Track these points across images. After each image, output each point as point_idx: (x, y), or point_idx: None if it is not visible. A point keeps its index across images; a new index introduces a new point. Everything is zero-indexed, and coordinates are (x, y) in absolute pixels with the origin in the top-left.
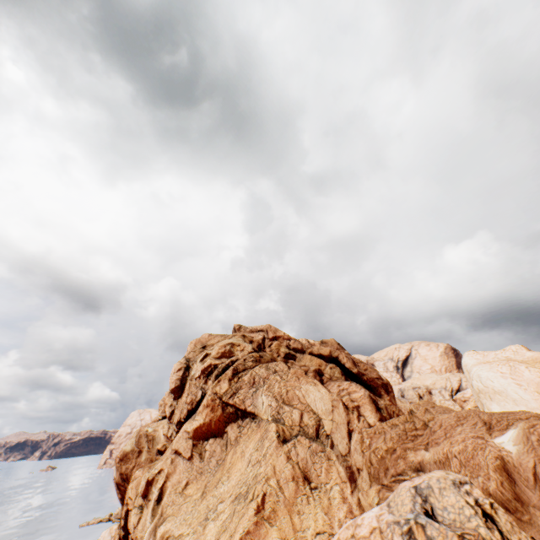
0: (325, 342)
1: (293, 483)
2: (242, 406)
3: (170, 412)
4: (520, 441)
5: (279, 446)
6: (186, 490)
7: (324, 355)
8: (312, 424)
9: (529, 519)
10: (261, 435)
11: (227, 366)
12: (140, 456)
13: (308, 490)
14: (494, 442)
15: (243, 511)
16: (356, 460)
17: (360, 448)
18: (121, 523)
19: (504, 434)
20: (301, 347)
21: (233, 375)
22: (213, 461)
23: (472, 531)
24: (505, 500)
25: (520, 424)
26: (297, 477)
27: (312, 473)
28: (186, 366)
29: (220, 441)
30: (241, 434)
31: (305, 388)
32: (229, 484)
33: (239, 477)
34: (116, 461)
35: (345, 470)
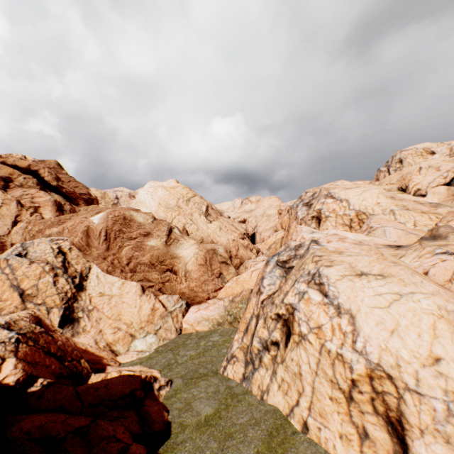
0: (44, 161)
1: None
2: None
3: None
4: (103, 218)
5: None
6: None
7: (21, 167)
8: None
9: (90, 253)
10: None
11: None
12: None
13: None
14: (90, 219)
15: None
16: (14, 239)
17: (23, 232)
18: None
19: (98, 215)
20: None
21: None
22: None
23: (43, 259)
24: (81, 246)
25: (108, 210)
26: None
27: None
28: None
29: None
30: None
31: None
32: None
33: None
34: None
35: None
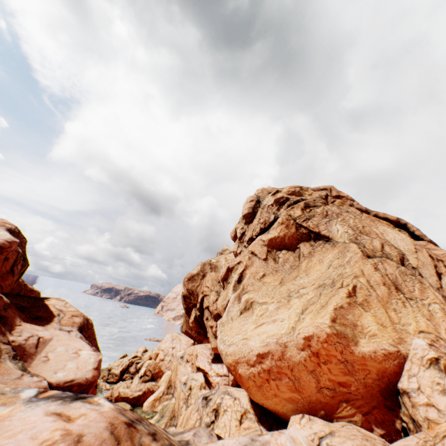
0: None
1: (384, 287)
2: (316, 229)
3: (240, 233)
4: None
5: (364, 258)
6: (263, 279)
7: (390, 220)
8: (395, 255)
9: None
10: (340, 250)
11: (297, 201)
12: (203, 278)
13: (402, 297)
14: None
15: (332, 293)
16: None
17: None
18: (197, 306)
19: None
20: (365, 209)
21: (304, 207)
22: (286, 265)
23: None
24: None
25: None
26: (388, 284)
27: (403, 288)
28: (256, 200)
29: (292, 254)
30: (314, 251)
31: (381, 228)
32: (309, 278)
33: (319, 274)
34: (185, 280)
35: (442, 297)
